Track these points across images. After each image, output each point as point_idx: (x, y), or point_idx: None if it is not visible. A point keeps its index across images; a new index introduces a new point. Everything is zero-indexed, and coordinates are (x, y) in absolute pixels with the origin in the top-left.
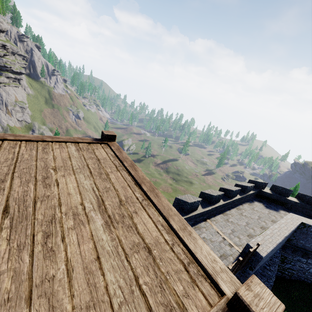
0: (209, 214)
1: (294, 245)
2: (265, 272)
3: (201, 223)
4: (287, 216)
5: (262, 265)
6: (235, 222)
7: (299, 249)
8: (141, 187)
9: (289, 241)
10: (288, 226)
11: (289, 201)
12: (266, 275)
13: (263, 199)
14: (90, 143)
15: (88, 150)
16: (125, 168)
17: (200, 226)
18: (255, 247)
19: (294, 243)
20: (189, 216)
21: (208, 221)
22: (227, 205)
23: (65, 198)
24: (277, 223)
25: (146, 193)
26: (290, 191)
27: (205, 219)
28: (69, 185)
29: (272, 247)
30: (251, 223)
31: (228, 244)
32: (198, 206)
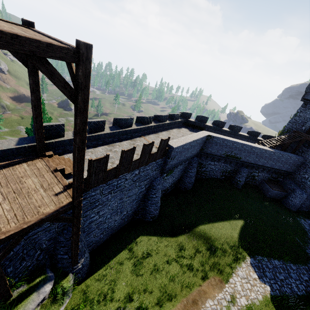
0: (143, 132)
1: (205, 153)
2: (189, 174)
3: (136, 138)
4: (200, 132)
5: (180, 161)
6: (163, 137)
7: (208, 155)
8: (50, 37)
9: (202, 150)
10: (198, 136)
11: (206, 126)
12: (189, 176)
13: (189, 127)
14: (13, 23)
15: (13, 25)
16: (41, 34)
17: (136, 140)
18: (166, 138)
19: (205, 151)
20: (125, 130)
21: (143, 137)
22: (159, 128)
23: (1, 25)
24: (191, 134)
25: (52, 38)
26: (207, 118)
27: (141, 136)
28: (2, 24)
29: (182, 144)
30: (175, 138)
31: (155, 147)
32: (132, 124)
